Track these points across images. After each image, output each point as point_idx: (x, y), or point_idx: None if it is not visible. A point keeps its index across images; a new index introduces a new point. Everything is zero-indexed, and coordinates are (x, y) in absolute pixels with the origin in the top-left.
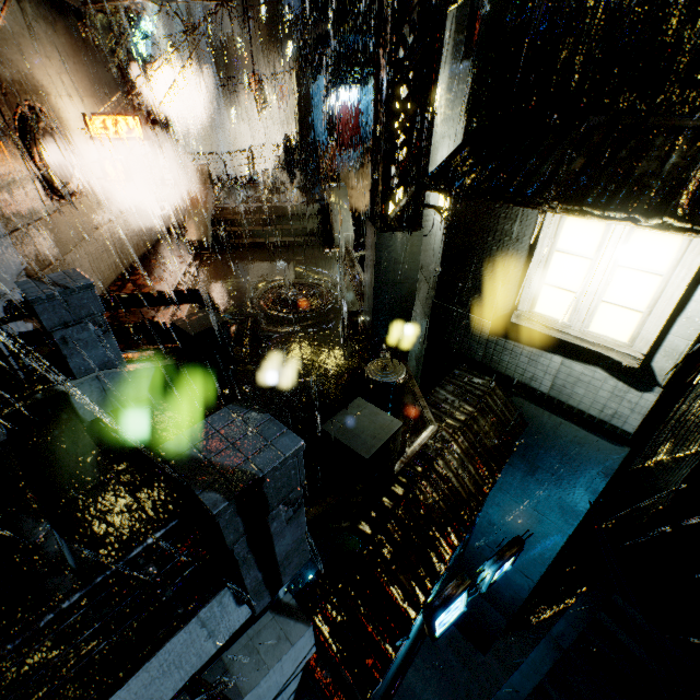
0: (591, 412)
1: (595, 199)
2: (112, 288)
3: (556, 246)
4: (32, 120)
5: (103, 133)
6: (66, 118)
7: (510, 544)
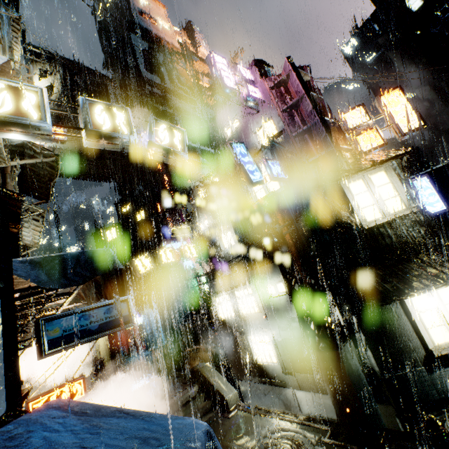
0: None
1: (424, 285)
2: None
3: (417, 310)
4: None
5: None
6: None
7: None
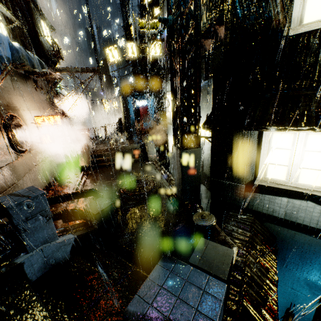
0: (311, 225)
1: (289, 123)
2: None
3: (271, 146)
4: (10, 120)
5: (42, 123)
6: (25, 119)
7: (286, 315)
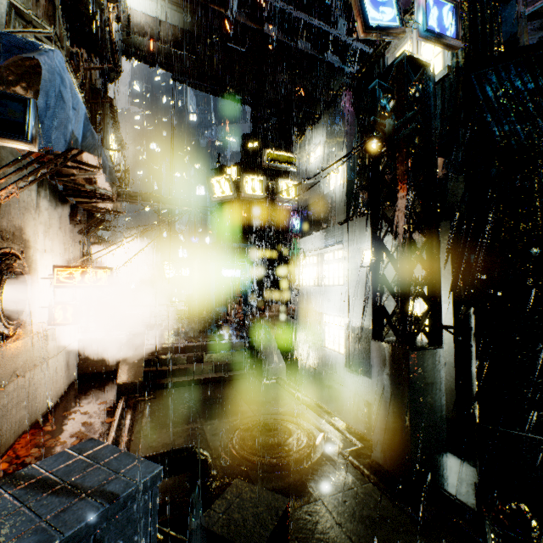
0: None
1: None
2: (4, 458)
3: None
4: (7, 262)
5: (66, 282)
6: (34, 267)
7: None
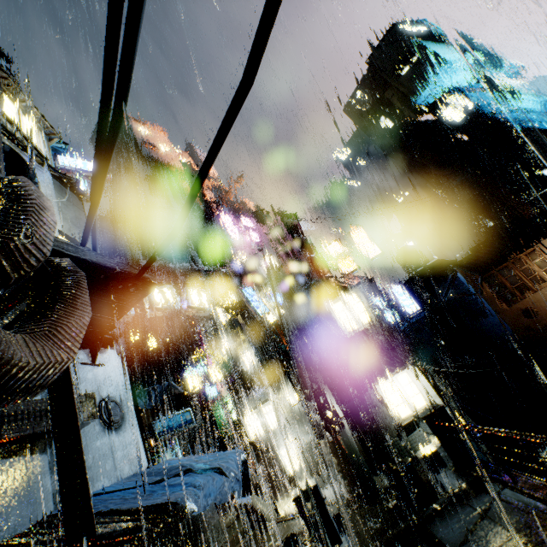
0: None
1: (385, 375)
2: None
3: (387, 394)
4: None
5: None
6: None
7: None
